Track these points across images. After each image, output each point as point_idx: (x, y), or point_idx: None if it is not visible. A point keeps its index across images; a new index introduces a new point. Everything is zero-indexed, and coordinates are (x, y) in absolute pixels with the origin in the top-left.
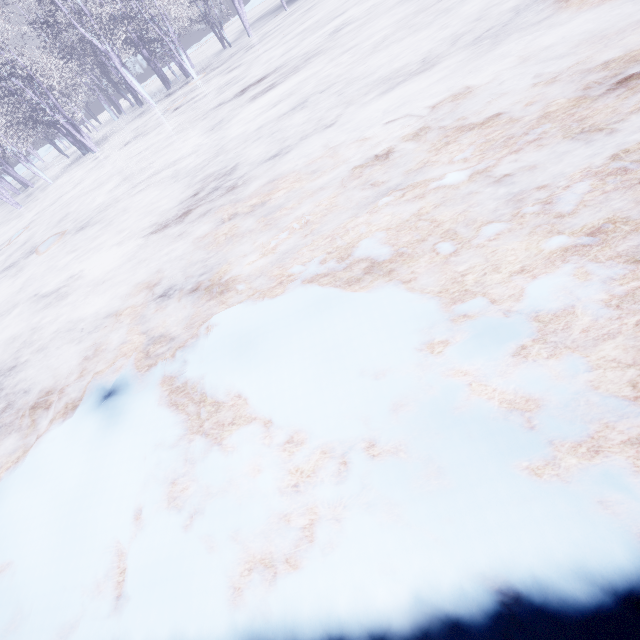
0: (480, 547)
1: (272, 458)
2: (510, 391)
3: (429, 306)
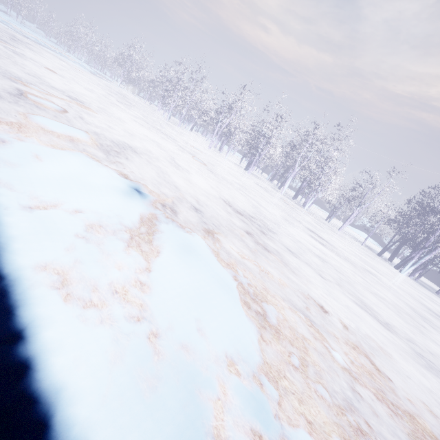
0: (109, 432)
1: (129, 275)
2: (227, 433)
3: (256, 356)
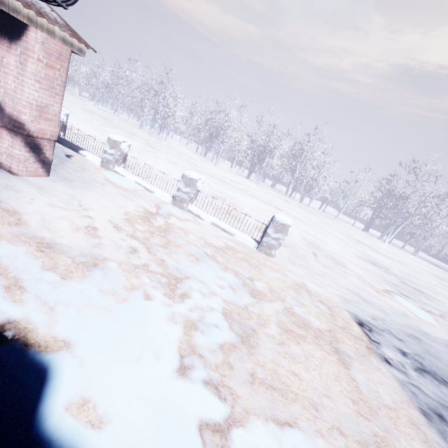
0: None
1: None
2: None
3: None
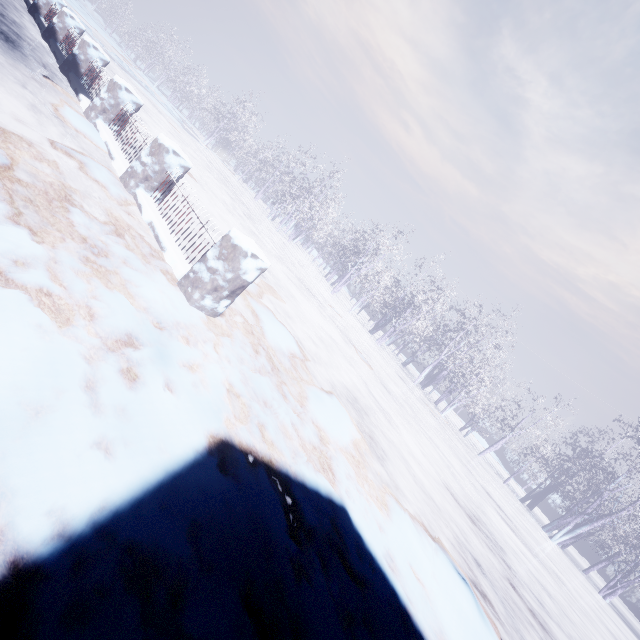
0: None
1: None
2: None
3: None
